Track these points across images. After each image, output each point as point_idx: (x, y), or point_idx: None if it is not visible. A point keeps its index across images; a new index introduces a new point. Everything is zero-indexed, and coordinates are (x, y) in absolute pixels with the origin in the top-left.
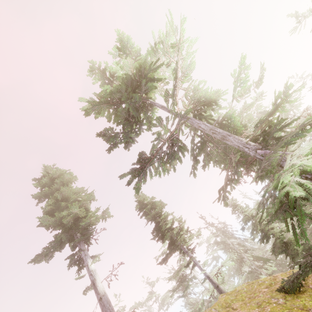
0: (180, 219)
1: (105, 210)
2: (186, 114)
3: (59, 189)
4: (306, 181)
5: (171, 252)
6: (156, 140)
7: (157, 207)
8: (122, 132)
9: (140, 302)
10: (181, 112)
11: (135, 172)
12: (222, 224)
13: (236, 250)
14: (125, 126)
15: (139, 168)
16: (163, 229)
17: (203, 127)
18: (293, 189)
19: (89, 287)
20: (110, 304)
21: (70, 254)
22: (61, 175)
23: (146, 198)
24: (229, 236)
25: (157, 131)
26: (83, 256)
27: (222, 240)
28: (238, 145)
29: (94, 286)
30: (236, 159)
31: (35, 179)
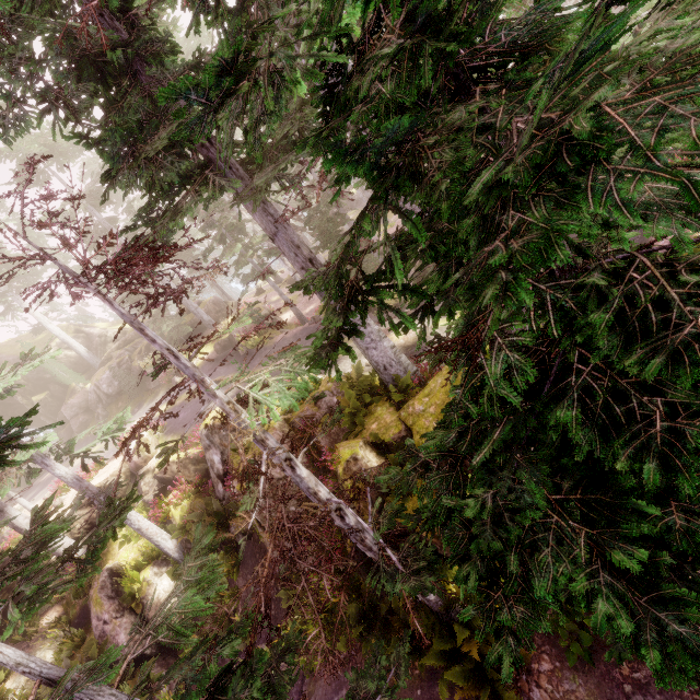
0: None
1: None
2: None
3: None
4: None
5: None
6: None
7: None
8: None
9: None
10: None
11: None
12: None
13: None
14: None
15: None
16: None
17: None
18: None
19: None
20: None
21: None
22: None
23: None
24: None
25: None
26: None
27: None
28: None
29: None
30: None
31: None
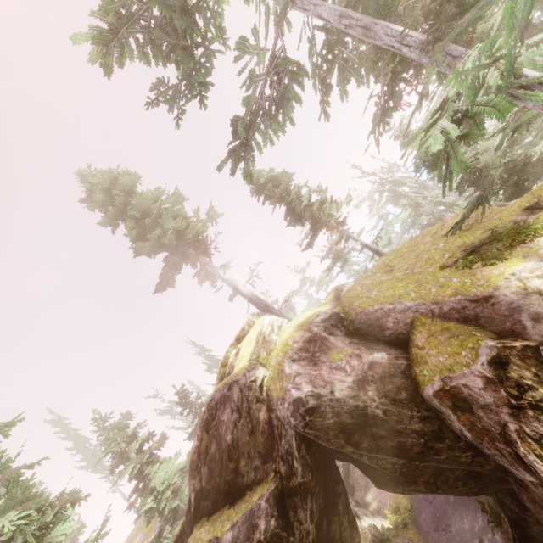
0: (319, 188)
1: (209, 210)
2: (288, 2)
3: (127, 202)
4: (452, 125)
5: (316, 234)
6: (250, 87)
7: (282, 183)
8: (181, 81)
9: (293, 291)
10: (277, 10)
11: (235, 154)
12: (390, 167)
13: (410, 199)
14: (180, 64)
15: (239, 145)
16: (299, 211)
17: (325, 16)
18: (434, 142)
19: (233, 294)
20: (262, 301)
21: (195, 273)
22: (114, 180)
23: (260, 174)
24: (400, 183)
25: (244, 66)
26: (210, 270)
27: (390, 190)
28: (391, 44)
29: (238, 291)
30: (385, 81)
31: (83, 200)
